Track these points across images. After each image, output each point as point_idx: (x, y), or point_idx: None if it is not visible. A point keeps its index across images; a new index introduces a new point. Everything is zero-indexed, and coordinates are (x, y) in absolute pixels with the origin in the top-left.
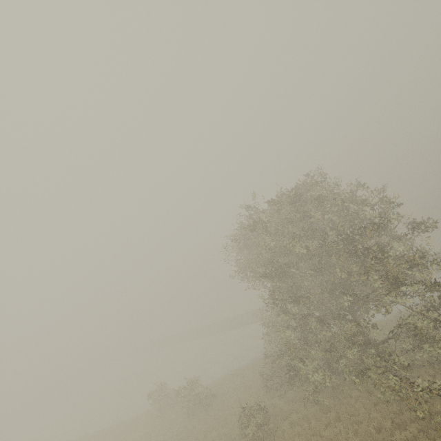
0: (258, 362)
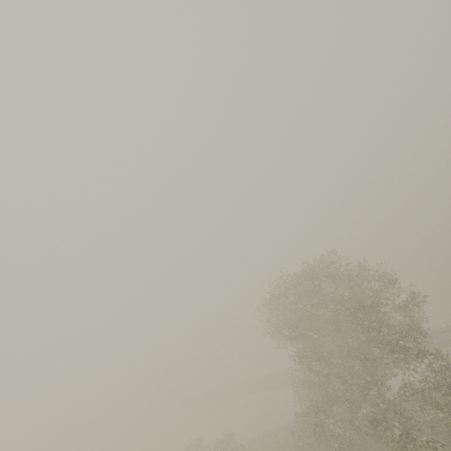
0: (290, 424)
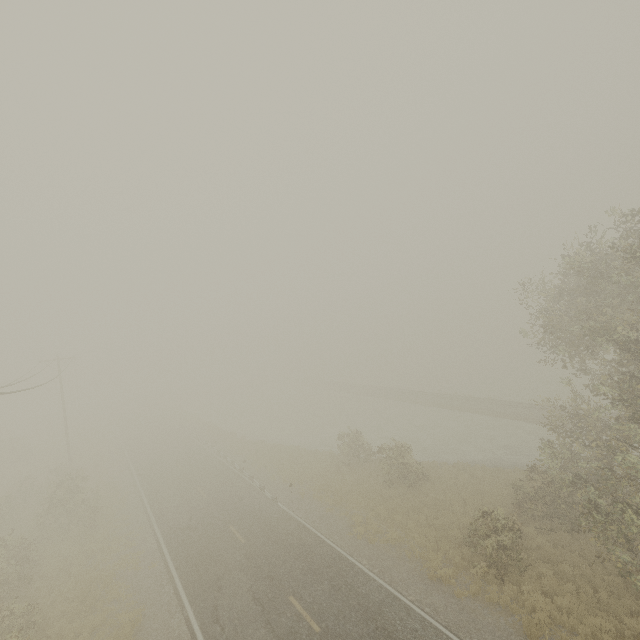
0: (502, 470)
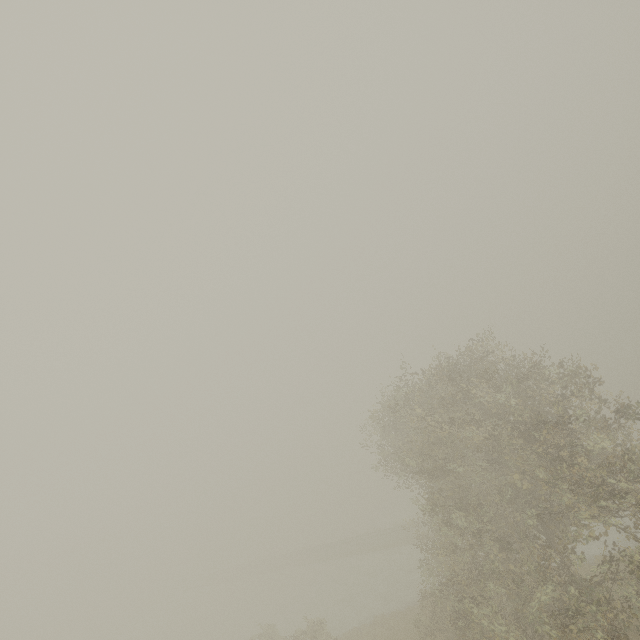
0: (412, 607)
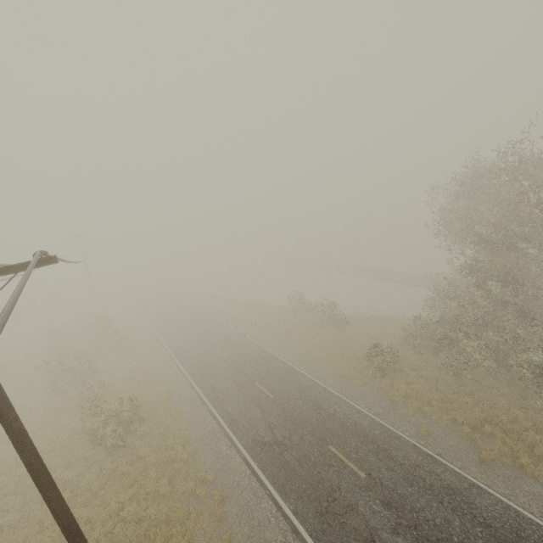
0: (401, 320)
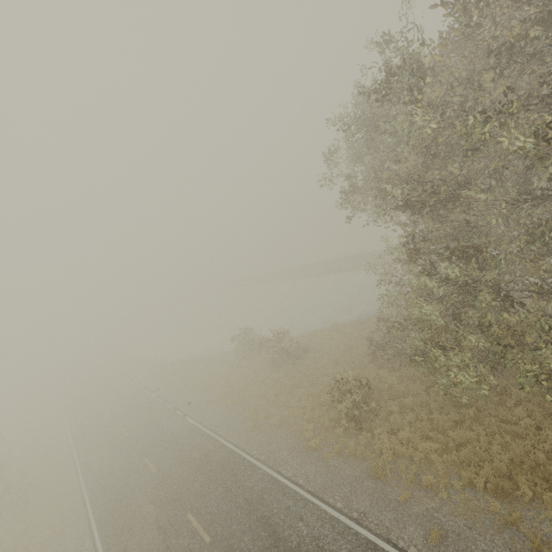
0: (366, 320)
